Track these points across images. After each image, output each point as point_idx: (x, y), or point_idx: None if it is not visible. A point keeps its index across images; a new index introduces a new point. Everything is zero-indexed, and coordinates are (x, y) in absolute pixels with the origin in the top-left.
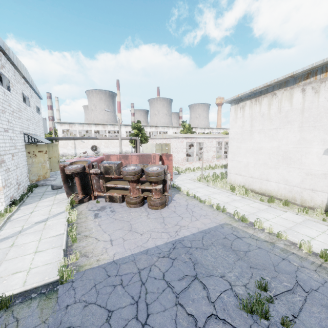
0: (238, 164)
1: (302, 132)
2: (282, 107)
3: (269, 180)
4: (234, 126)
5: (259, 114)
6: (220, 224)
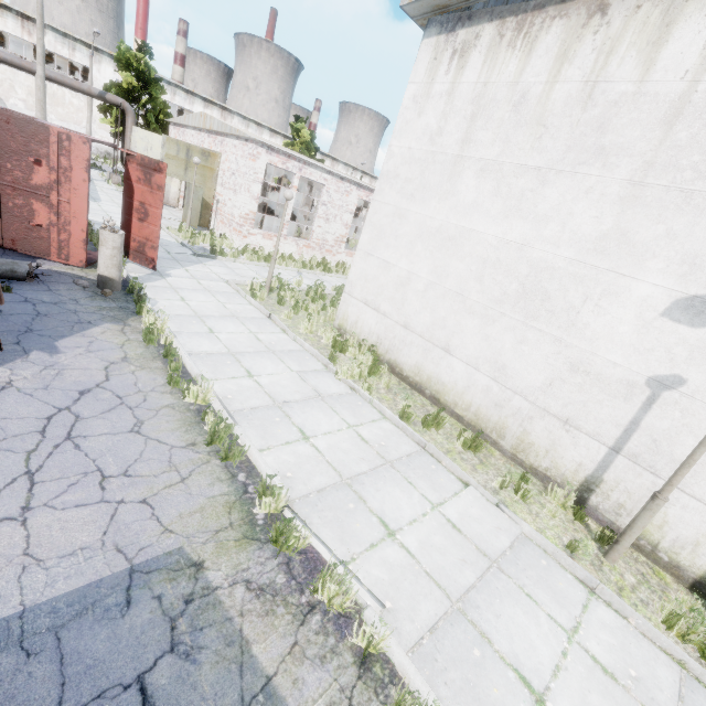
0: (381, 273)
1: (630, 209)
2: (604, 78)
3: (452, 352)
4: (411, 129)
5: (510, 94)
6: (139, 563)
